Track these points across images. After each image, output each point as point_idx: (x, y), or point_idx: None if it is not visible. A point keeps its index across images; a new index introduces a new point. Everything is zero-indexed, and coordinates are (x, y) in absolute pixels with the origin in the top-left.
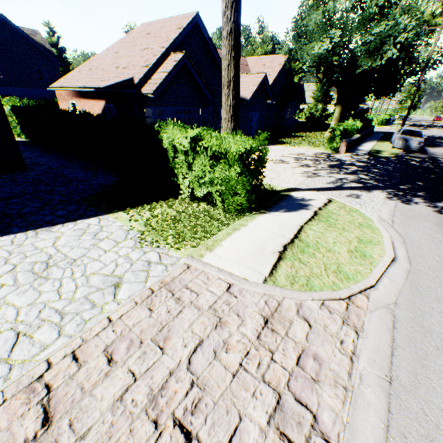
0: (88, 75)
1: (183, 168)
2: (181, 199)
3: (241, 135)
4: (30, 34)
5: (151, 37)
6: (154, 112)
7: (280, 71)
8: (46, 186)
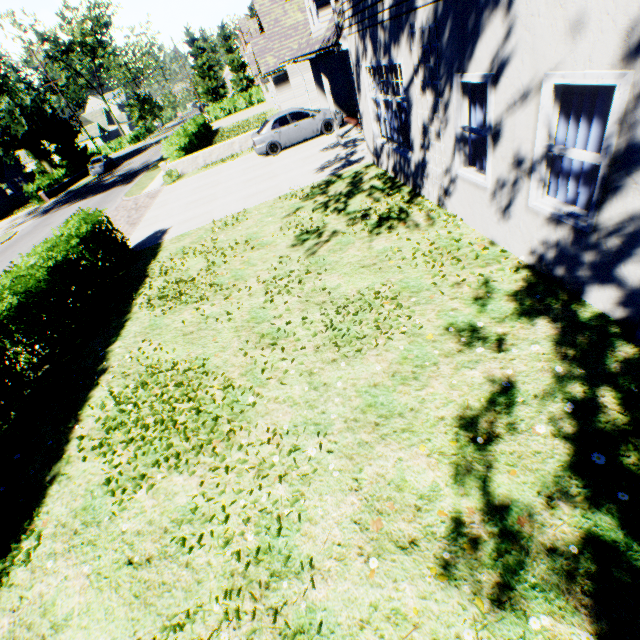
0: None
1: None
2: None
3: None
4: None
5: None
6: None
7: None
8: None
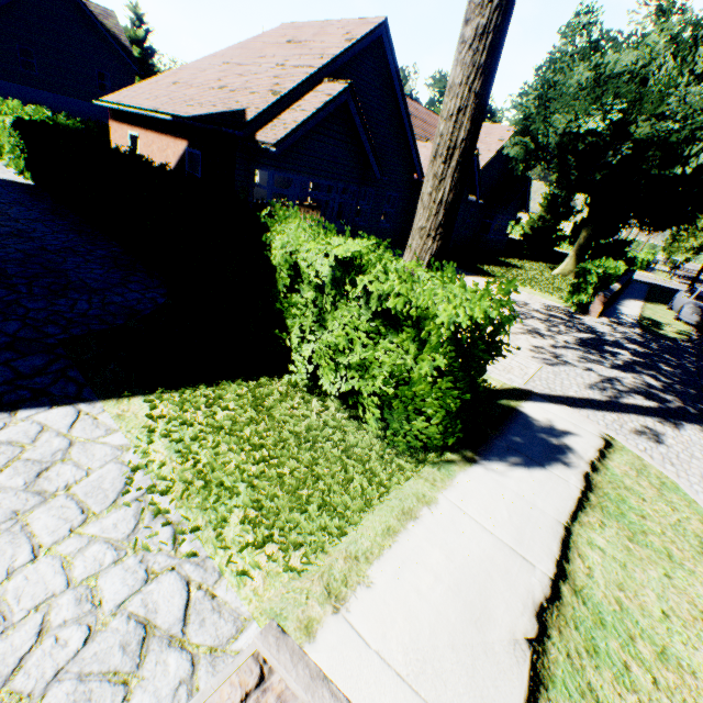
0: (168, 92)
1: (304, 318)
2: (287, 382)
3: (460, 278)
4: (98, 15)
5: (293, 46)
6: (272, 179)
7: (498, 152)
8: (7, 291)
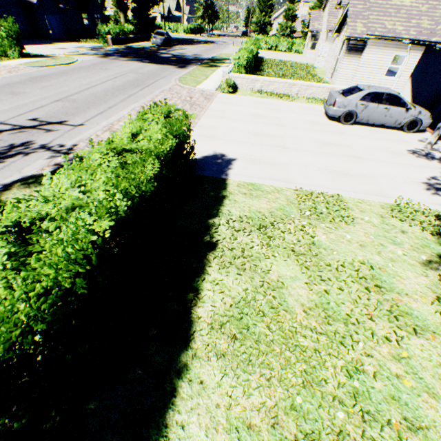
0: None
1: None
2: None
3: (1, 21)
4: None
5: None
6: None
7: None
8: None
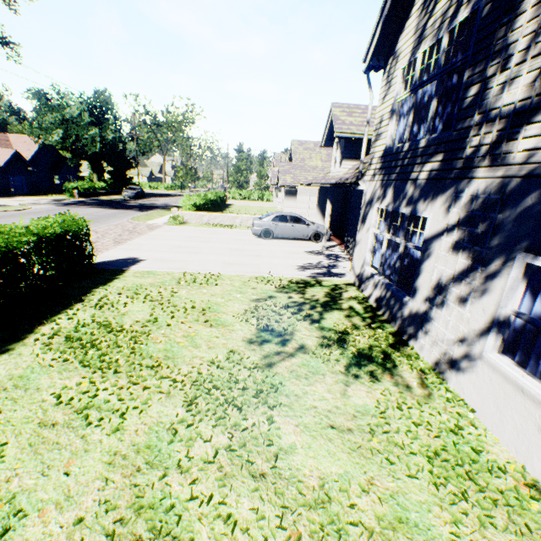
0: None
1: None
2: None
3: None
4: None
5: None
6: None
7: (43, 148)
8: None
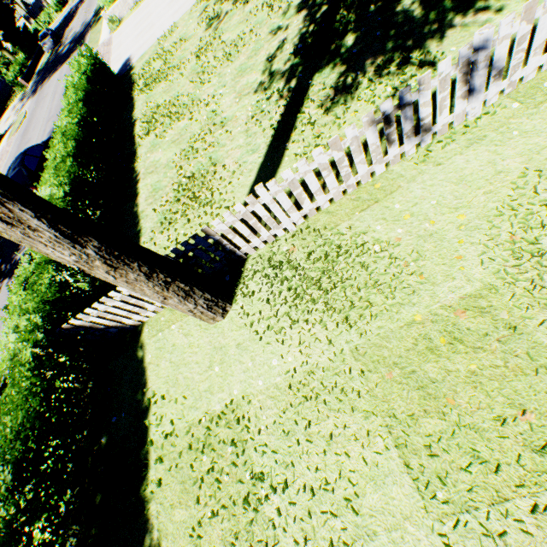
0: None
1: None
2: None
3: None
4: None
5: None
6: None
7: None
8: None
